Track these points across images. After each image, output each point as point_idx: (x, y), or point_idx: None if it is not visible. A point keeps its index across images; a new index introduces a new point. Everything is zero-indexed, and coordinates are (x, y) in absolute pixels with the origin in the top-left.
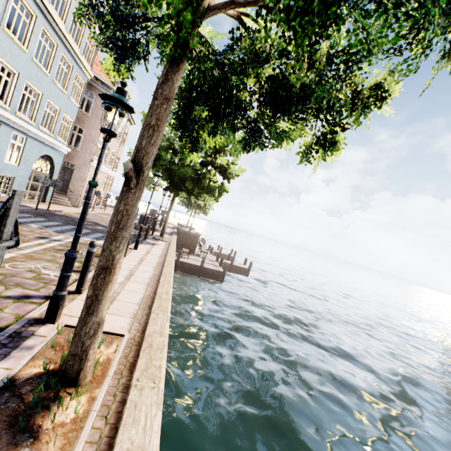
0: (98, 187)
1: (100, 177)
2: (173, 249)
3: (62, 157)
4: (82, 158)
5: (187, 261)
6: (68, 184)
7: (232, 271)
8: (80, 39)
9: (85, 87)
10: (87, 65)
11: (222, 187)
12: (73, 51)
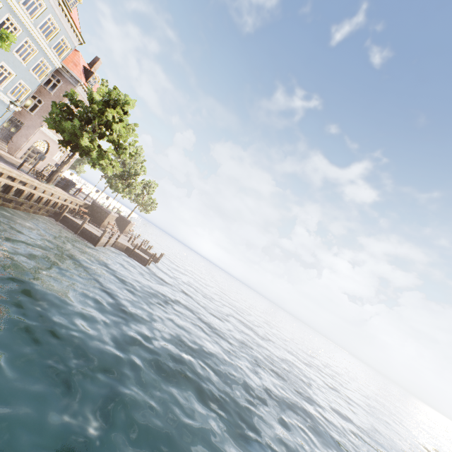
0: (49, 154)
1: (54, 147)
2: (23, 174)
3: (11, 111)
4: (34, 122)
5: (72, 218)
6: (13, 136)
7: (133, 257)
8: (52, 37)
9: (52, 72)
10: (57, 57)
11: (106, 155)
12: (40, 41)
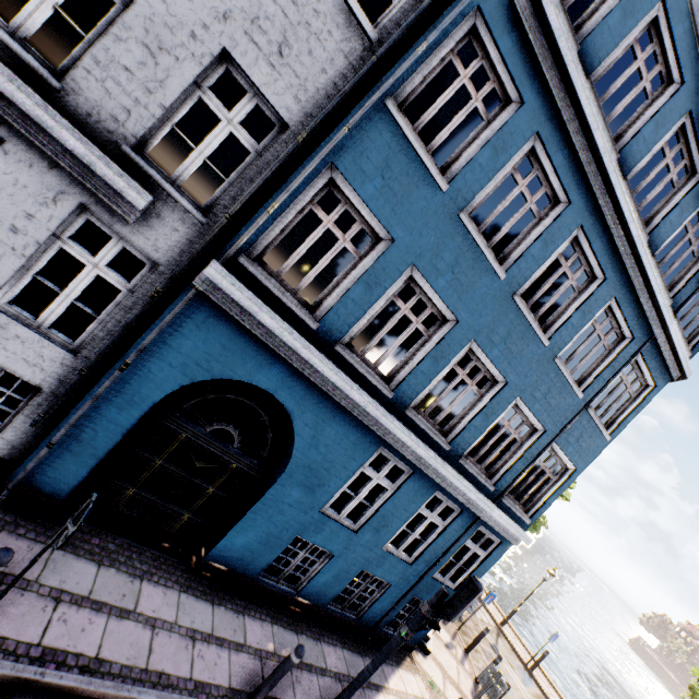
0: None
1: None
2: None
3: None
4: None
5: None
6: None
7: None
8: None
9: None
10: None
11: None
12: None
